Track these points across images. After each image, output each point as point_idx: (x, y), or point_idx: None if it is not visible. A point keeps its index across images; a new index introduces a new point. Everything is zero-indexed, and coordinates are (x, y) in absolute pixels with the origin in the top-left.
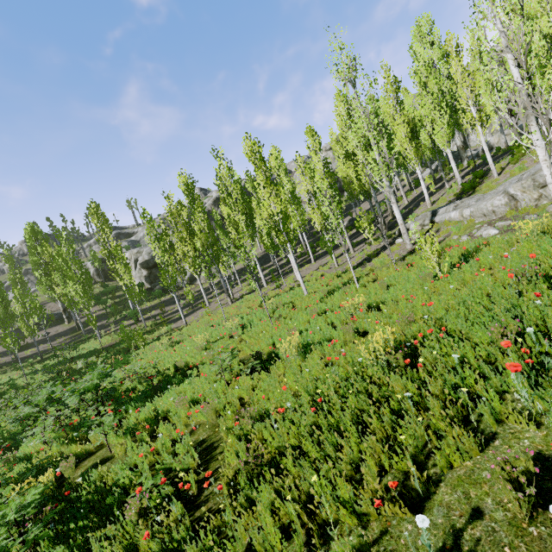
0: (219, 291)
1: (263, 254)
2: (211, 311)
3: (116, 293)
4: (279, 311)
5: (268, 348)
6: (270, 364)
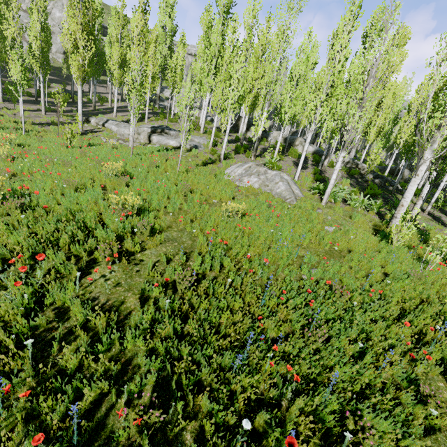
0: None
1: None
2: None
3: None
4: None
5: None
6: None
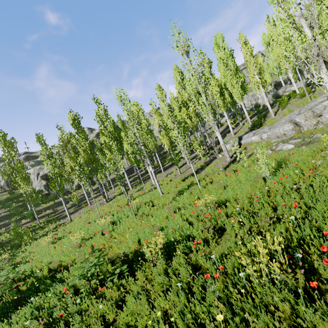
0: (98, 193)
1: (129, 167)
2: (91, 209)
3: (21, 198)
4: (141, 209)
5: (134, 245)
6: (137, 266)
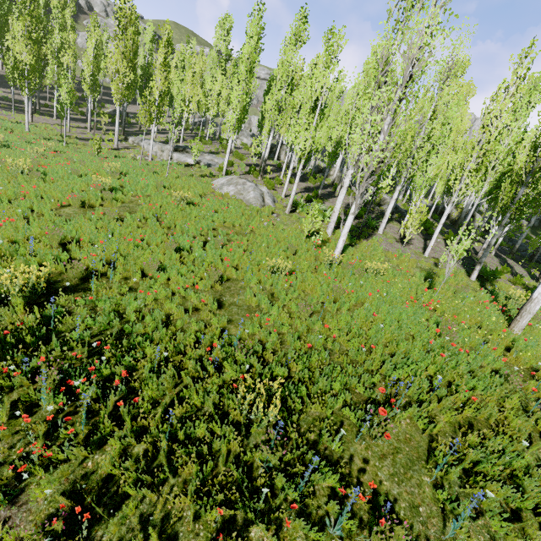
0: None
1: (3, 74)
2: None
3: None
4: None
5: None
6: None
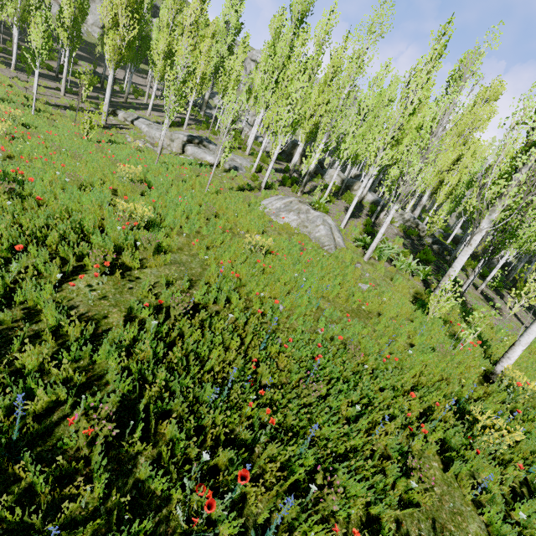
0: None
1: None
2: None
3: None
4: None
5: None
6: None
